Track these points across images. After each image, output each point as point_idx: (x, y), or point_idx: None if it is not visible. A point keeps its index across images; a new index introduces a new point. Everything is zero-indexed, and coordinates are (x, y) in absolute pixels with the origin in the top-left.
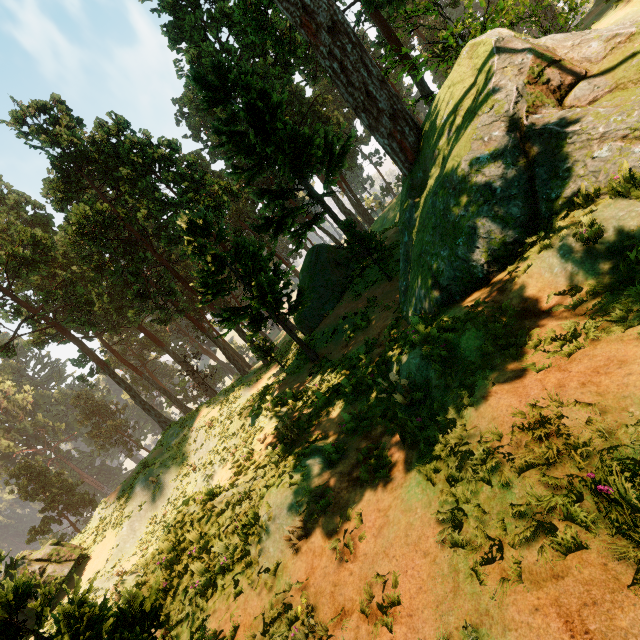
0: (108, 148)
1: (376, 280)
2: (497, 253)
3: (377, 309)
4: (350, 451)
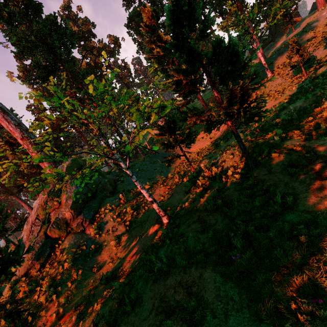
0: None
1: None
2: None
3: None
4: None
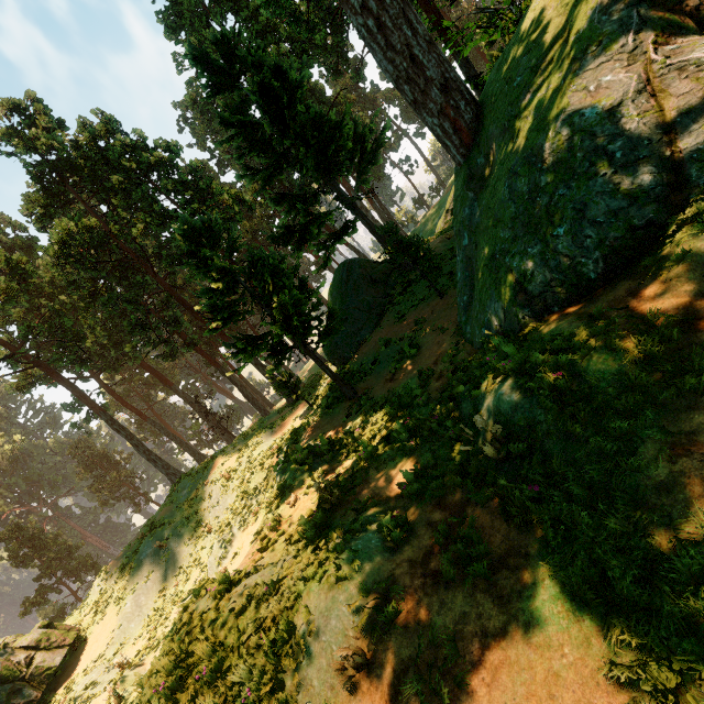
0: (95, 153)
1: (423, 298)
2: (619, 242)
3: (428, 332)
4: (418, 526)
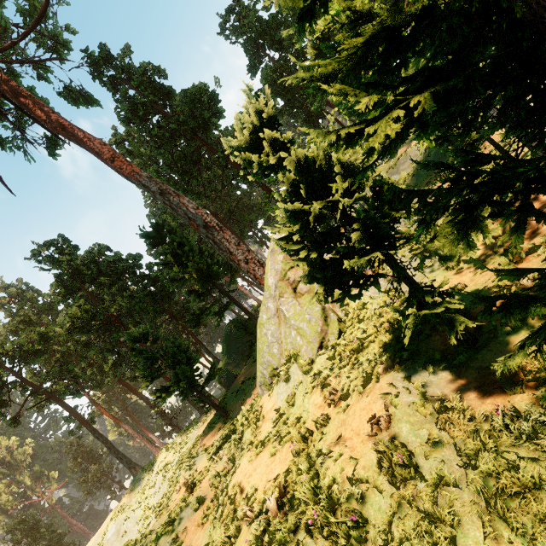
0: (93, 266)
1: None
2: (272, 373)
3: None
4: (207, 502)
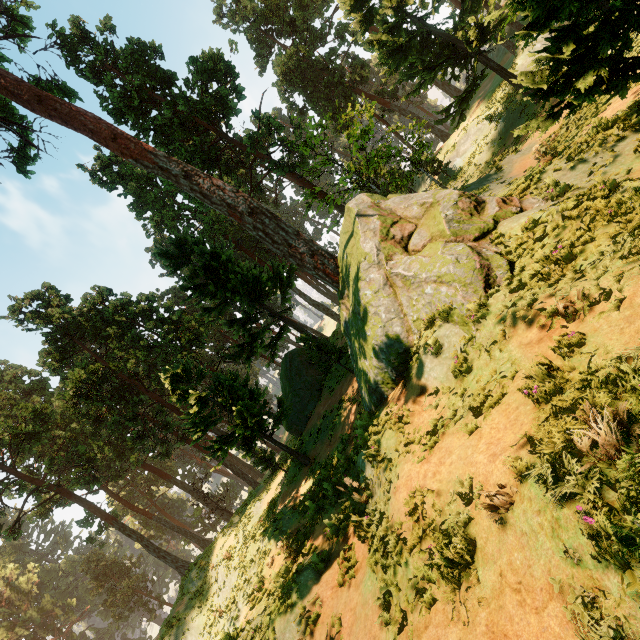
0: (95, 315)
1: (343, 374)
2: (397, 361)
3: (347, 403)
4: (334, 557)
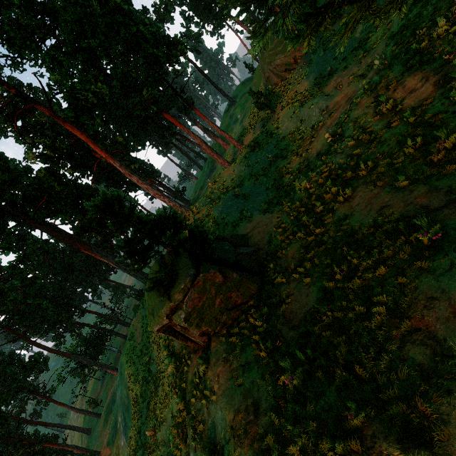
0: (83, 1)
1: None
2: None
3: None
4: None
